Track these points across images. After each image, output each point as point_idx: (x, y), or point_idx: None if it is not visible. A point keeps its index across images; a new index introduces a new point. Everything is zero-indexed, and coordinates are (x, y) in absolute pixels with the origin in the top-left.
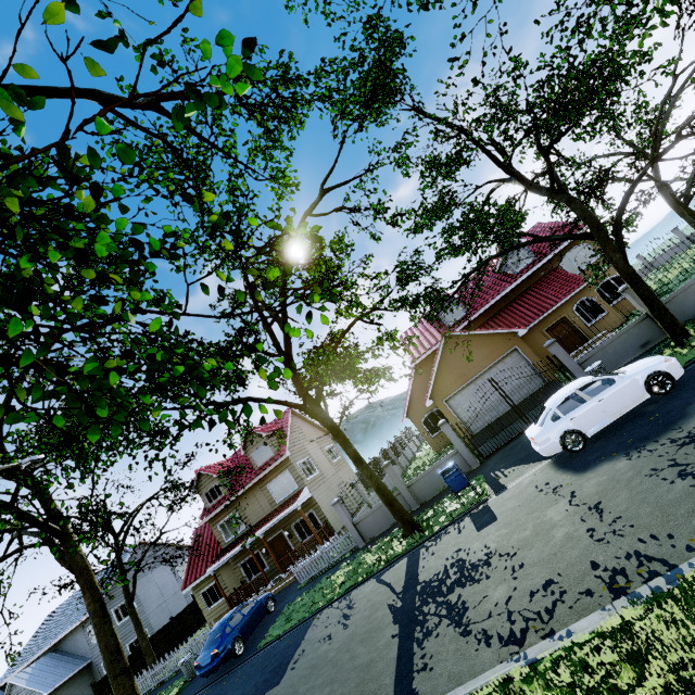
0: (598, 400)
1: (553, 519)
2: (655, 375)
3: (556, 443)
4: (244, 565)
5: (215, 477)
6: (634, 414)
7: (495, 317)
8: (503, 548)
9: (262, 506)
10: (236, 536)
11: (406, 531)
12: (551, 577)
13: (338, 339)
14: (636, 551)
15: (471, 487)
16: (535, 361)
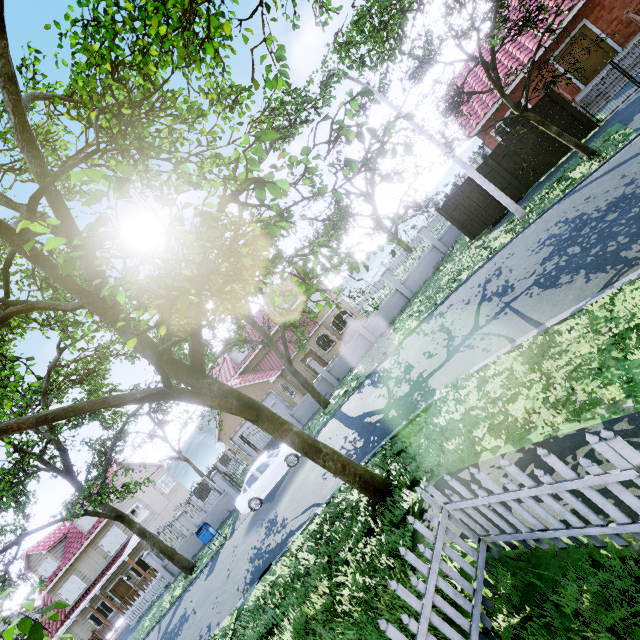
0: (264, 476)
1: (218, 581)
2: (289, 456)
3: (247, 507)
4: (92, 616)
5: (45, 553)
6: (284, 479)
7: (270, 351)
8: (197, 605)
9: (98, 563)
10: (79, 596)
11: (186, 574)
12: (190, 638)
13: (113, 441)
14: (211, 621)
15: (215, 537)
16: (285, 397)
